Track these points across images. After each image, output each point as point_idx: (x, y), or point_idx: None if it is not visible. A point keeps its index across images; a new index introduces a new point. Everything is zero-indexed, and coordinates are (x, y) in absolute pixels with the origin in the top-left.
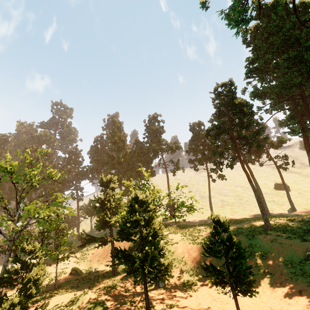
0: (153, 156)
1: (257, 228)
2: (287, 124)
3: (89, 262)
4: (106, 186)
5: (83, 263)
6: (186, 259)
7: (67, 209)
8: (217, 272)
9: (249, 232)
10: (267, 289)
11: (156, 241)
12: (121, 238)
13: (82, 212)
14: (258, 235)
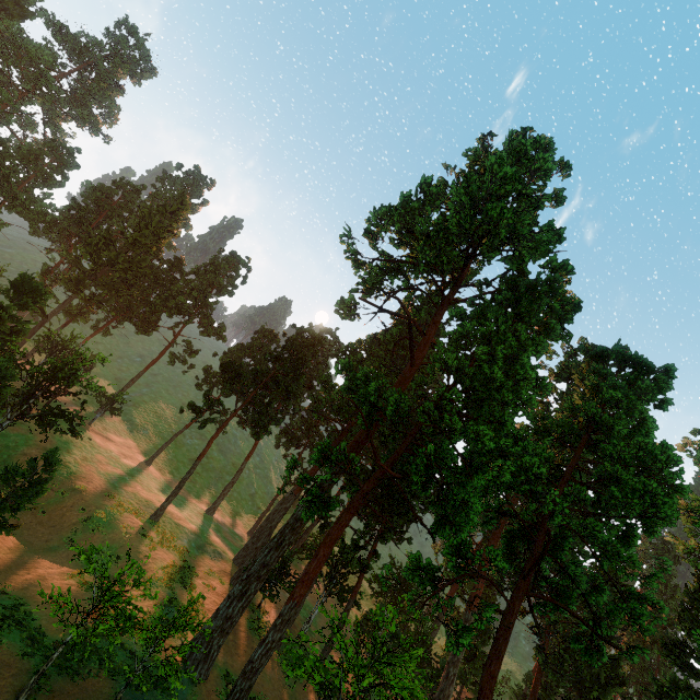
0: (170, 311)
1: (147, 509)
2: None
3: None
4: (20, 292)
5: None
6: None
7: None
8: None
9: (129, 504)
10: (45, 552)
11: None
12: None
13: None
14: (129, 513)
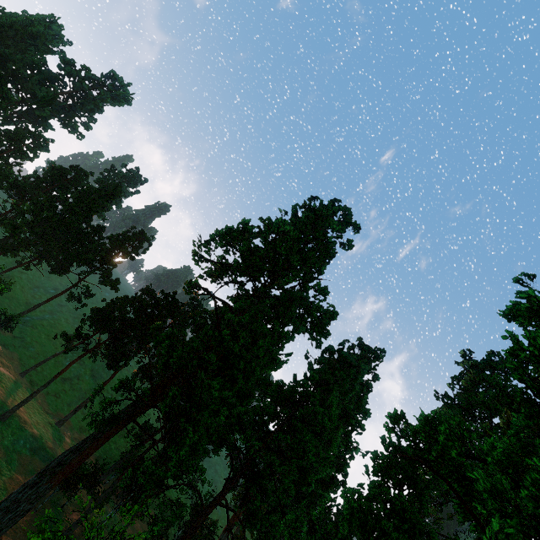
0: (80, 262)
1: None
2: None
3: None
4: None
5: None
6: None
7: None
8: None
9: None
10: None
11: None
12: None
13: None
14: None
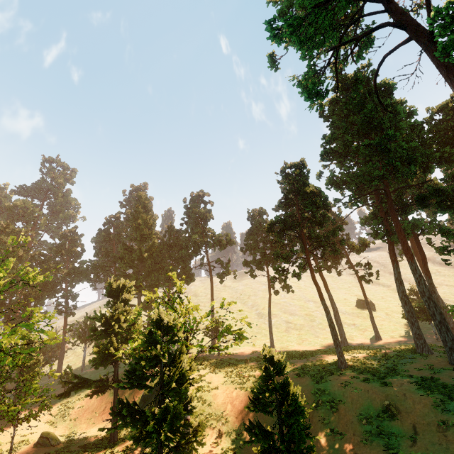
0: (193, 252)
1: (328, 366)
2: (370, 223)
3: (73, 422)
4: (116, 296)
5: (62, 424)
6: (228, 414)
7: (46, 334)
8: (265, 436)
9: (317, 372)
10: None
11: (182, 389)
12: (130, 383)
13: (71, 334)
14: (329, 376)
